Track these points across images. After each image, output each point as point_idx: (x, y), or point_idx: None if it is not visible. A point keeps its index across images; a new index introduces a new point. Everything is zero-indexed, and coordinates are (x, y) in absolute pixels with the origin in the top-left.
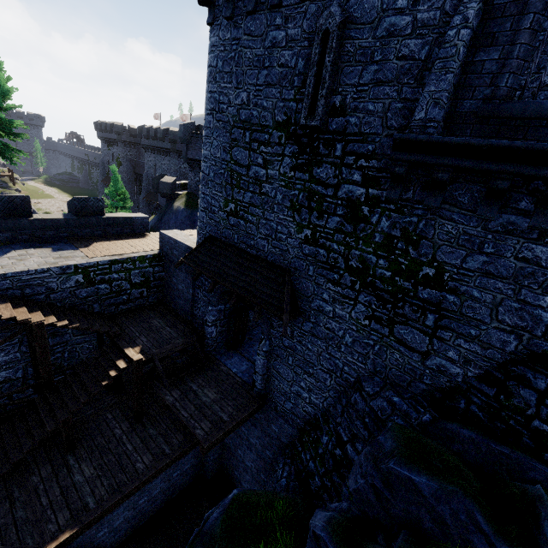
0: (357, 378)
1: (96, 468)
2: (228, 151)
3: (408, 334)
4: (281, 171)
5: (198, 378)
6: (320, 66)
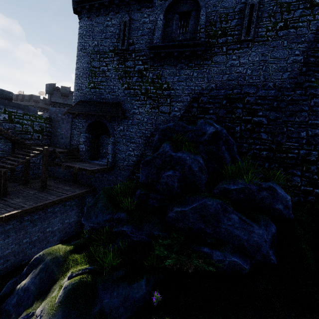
0: (151, 134)
1: (23, 199)
2: (89, 63)
3: (163, 108)
4: (113, 66)
5: (78, 162)
6: (124, 31)
